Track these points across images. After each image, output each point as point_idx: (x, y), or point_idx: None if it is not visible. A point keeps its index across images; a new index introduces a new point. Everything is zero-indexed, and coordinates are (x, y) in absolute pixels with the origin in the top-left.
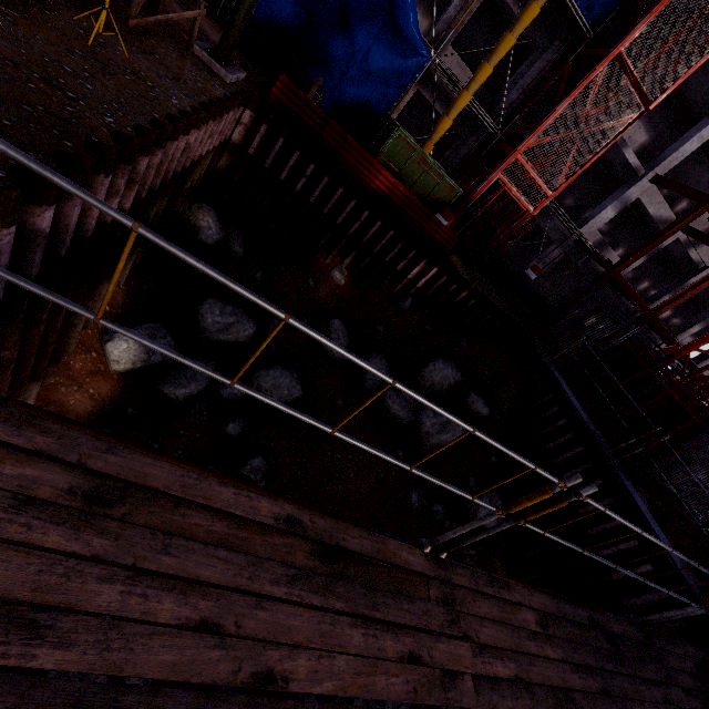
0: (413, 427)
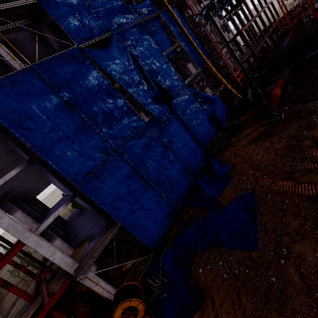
0: None
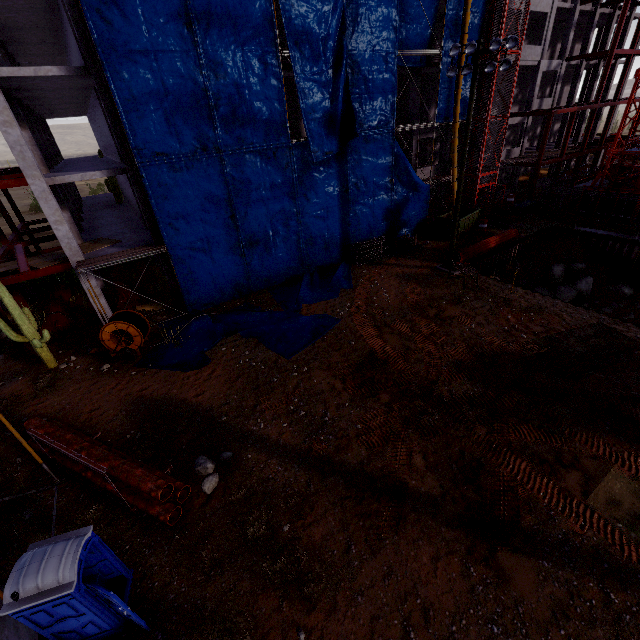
0: (579, 293)
